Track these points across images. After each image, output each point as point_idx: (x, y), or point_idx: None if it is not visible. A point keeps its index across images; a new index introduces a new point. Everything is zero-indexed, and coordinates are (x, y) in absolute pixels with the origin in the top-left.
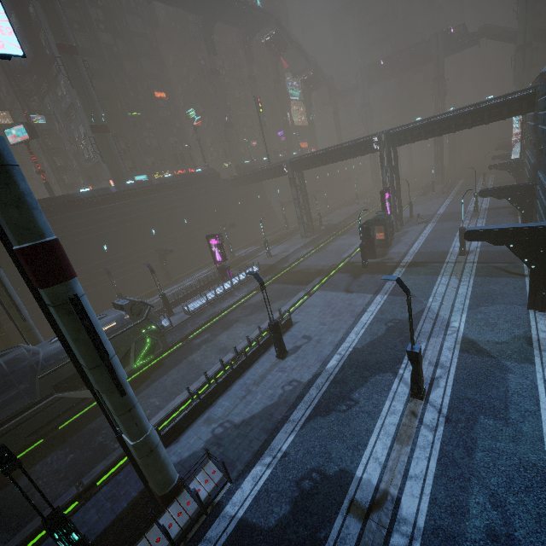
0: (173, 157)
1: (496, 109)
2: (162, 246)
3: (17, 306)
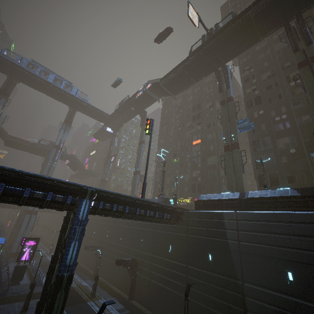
0: (192, 186)
1: None
2: (105, 246)
3: (20, 225)
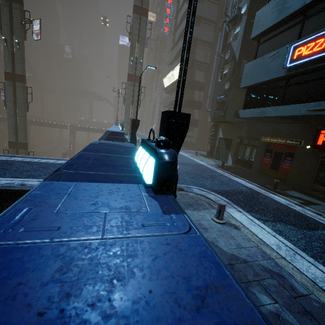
0: None
1: (104, 131)
2: None
3: None
